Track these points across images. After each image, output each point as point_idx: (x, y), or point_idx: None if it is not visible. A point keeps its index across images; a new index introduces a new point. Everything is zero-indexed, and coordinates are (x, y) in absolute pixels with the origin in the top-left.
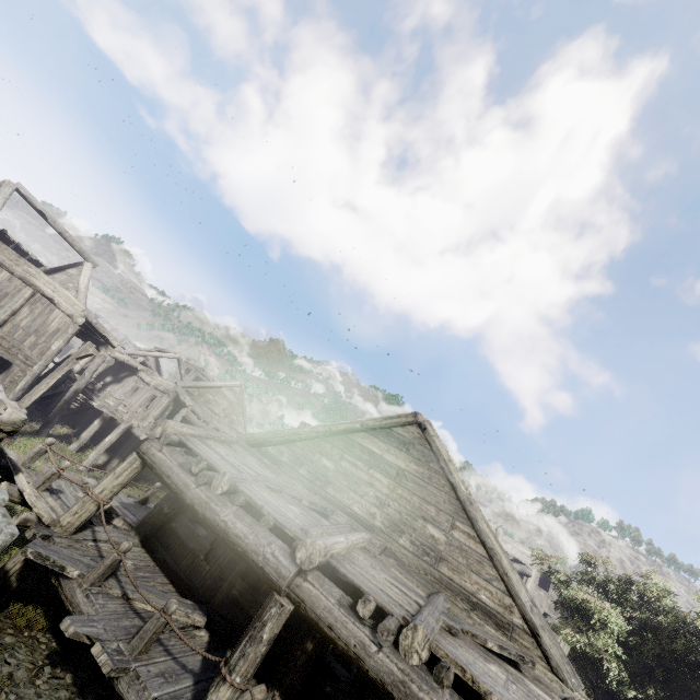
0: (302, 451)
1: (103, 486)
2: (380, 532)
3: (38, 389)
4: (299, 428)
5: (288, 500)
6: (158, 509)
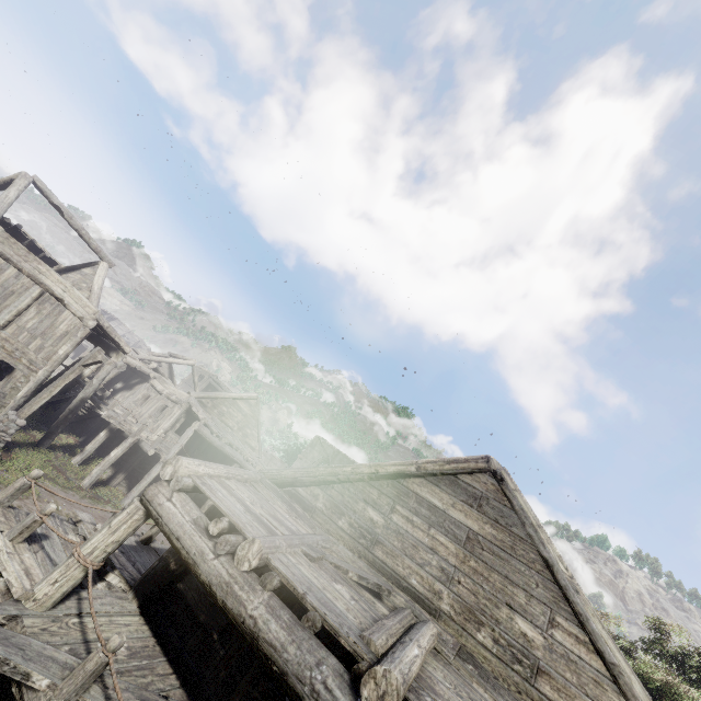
0: (341, 496)
1: (93, 544)
2: (448, 619)
3: (40, 398)
4: (337, 466)
5: (331, 573)
6: (162, 564)
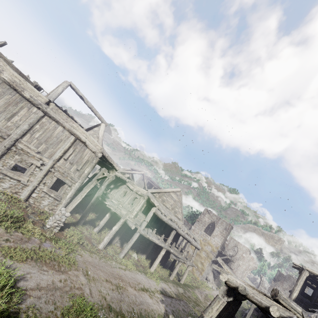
0: None
1: None
2: None
3: (76, 200)
4: None
5: None
6: None
